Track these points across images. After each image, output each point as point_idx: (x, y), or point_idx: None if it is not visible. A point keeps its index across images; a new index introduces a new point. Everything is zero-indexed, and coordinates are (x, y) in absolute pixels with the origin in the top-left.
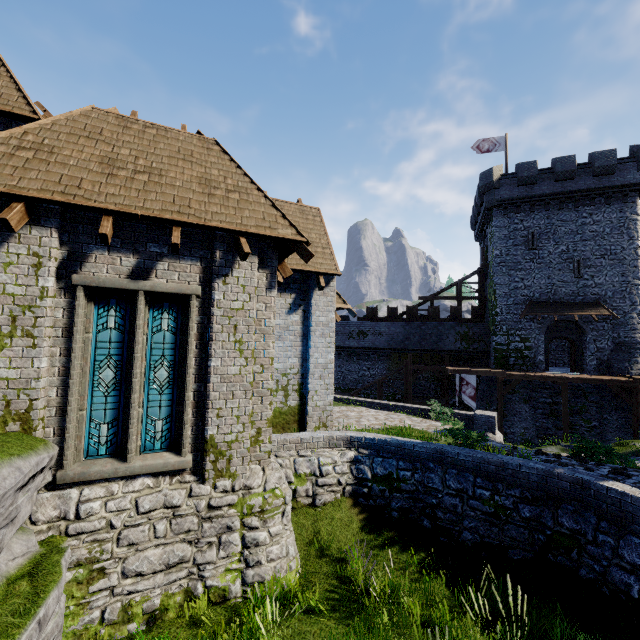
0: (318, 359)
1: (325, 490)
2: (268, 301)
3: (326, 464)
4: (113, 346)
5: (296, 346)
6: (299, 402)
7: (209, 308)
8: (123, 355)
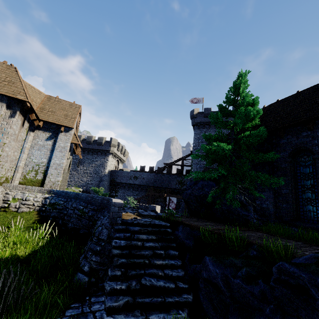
0: (56, 161)
1: (25, 206)
2: (9, 121)
3: (31, 197)
4: None
5: (47, 154)
6: (43, 178)
7: None
8: None
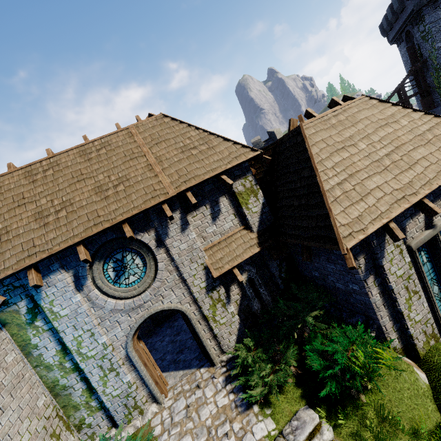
0: None
1: None
2: None
3: None
4: (430, 272)
5: None
6: None
7: None
8: (436, 274)
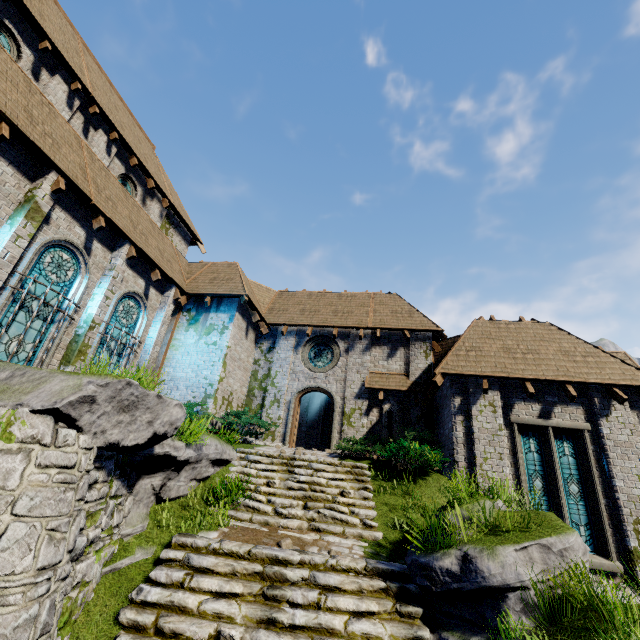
0: None
1: None
2: None
3: None
4: (536, 463)
5: None
6: None
7: (597, 440)
8: (544, 470)
